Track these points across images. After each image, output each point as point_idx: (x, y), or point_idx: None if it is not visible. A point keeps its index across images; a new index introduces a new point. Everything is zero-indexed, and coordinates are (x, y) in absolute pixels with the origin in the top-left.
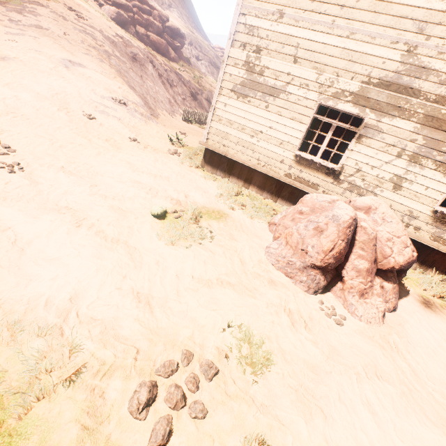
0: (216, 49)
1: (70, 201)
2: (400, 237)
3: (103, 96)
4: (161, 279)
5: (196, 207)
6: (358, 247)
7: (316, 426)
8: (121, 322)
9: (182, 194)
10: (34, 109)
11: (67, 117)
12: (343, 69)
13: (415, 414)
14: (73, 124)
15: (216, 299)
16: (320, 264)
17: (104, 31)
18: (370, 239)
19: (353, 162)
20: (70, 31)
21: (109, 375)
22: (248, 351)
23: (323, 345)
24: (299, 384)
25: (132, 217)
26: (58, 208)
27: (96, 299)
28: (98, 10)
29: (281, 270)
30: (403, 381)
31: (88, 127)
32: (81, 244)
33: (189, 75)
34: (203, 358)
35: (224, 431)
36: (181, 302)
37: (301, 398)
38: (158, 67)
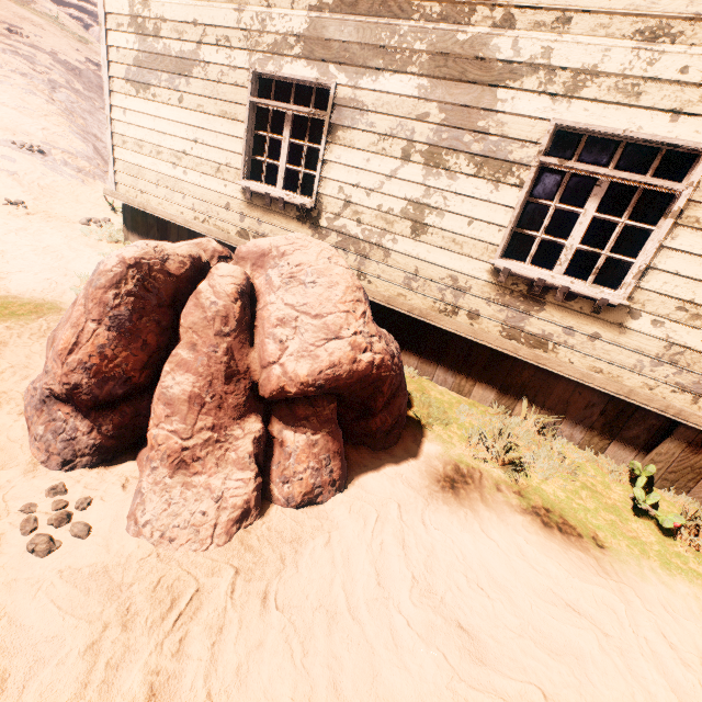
0: None
1: None
2: (322, 317)
3: None
4: None
5: None
6: (186, 341)
7: None
8: None
9: None
10: None
11: None
12: None
13: None
14: None
15: None
16: (59, 389)
17: (60, 53)
18: (207, 319)
19: (335, 187)
20: None
21: None
22: None
23: None
24: None
25: None
26: None
27: None
28: (79, 32)
29: (26, 414)
30: None
31: None
32: None
33: None
34: None
35: None
36: None
37: None
38: None
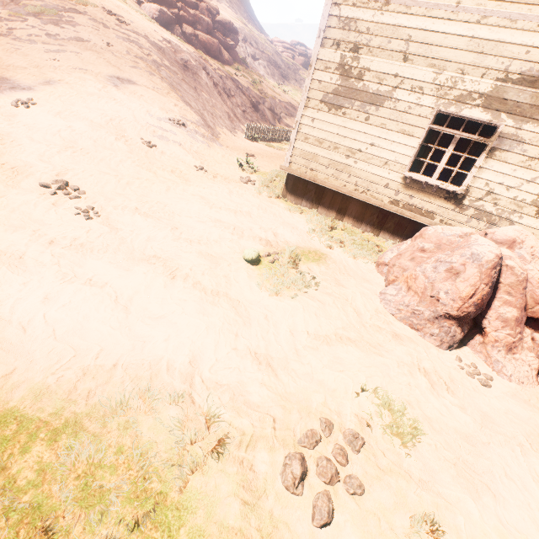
0: (275, 43)
1: (156, 249)
2: None
3: (159, 118)
4: (275, 336)
5: (290, 247)
6: (503, 291)
7: (485, 505)
8: (247, 387)
9: (270, 232)
10: (91, 141)
11: (126, 147)
12: (470, 64)
13: None
14: (134, 155)
15: (339, 358)
16: (456, 313)
17: (149, 36)
18: (519, 281)
19: (482, 183)
20: (112, 40)
21: (253, 447)
22: (390, 419)
23: (473, 412)
24: (456, 457)
25: (225, 263)
26: (146, 257)
27: (215, 361)
28: (138, 9)
29: (405, 321)
30: None
31: (149, 157)
32: (182, 299)
33: (247, 80)
34: (344, 427)
35: (387, 509)
36: (303, 363)
37: (462, 473)
38: (212, 75)
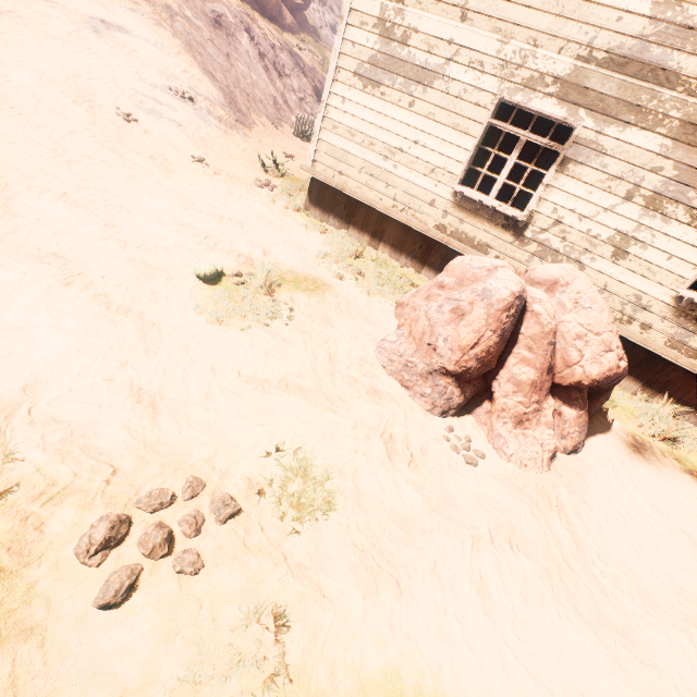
0: None
1: (64, 246)
2: (600, 335)
3: (154, 84)
4: (185, 372)
5: (278, 270)
6: (523, 345)
7: (380, 603)
8: (100, 428)
9: (260, 249)
10: (33, 100)
11: (88, 116)
12: (545, 32)
13: (557, 604)
14: (97, 128)
15: (270, 409)
16: (453, 368)
17: None
18: (544, 333)
19: (550, 208)
20: None
21: (58, 501)
22: (300, 488)
23: (432, 492)
24: (370, 542)
25: (163, 277)
26: (40, 254)
27: (67, 392)
28: None
29: (395, 376)
30: (554, 555)
31: (122, 134)
32: (64, 311)
33: (314, 58)
34: (221, 491)
35: (224, 596)
36: (209, 409)
37: (368, 562)
38: (259, 41)
